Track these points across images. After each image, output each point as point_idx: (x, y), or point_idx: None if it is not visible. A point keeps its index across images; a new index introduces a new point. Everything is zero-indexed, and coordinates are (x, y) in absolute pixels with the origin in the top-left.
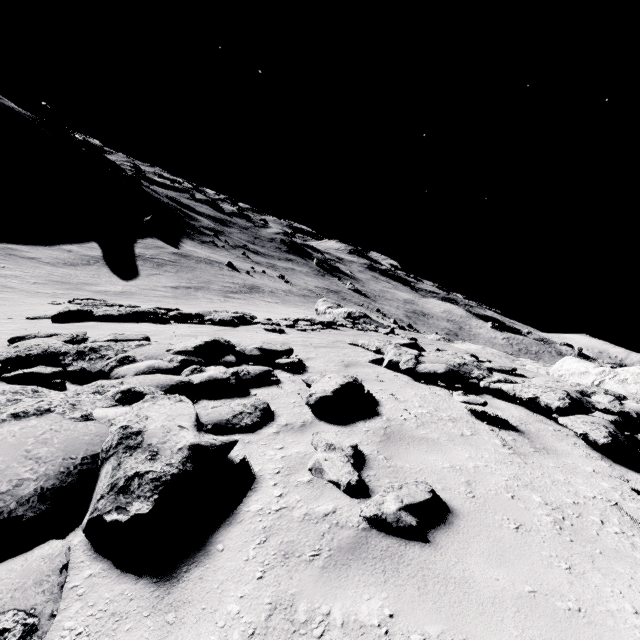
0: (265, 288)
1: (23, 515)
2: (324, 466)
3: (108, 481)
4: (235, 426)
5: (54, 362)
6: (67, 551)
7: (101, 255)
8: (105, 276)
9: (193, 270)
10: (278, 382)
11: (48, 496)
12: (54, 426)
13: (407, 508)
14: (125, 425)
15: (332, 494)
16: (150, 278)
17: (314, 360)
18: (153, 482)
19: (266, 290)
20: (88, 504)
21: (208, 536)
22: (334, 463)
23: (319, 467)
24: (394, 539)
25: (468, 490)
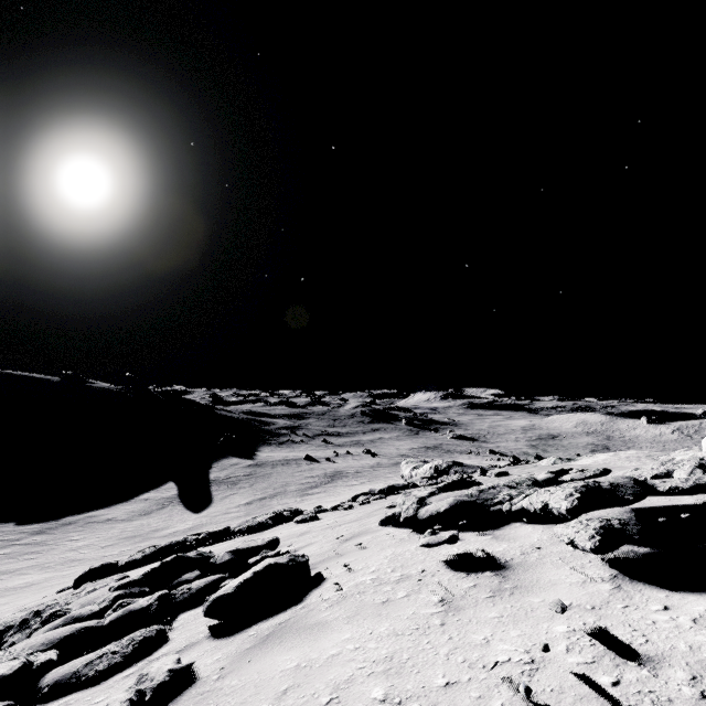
0: (349, 470)
1: None
2: None
3: None
4: (80, 679)
5: None
6: None
7: (176, 493)
8: (177, 515)
9: (269, 477)
10: None
11: None
12: None
13: None
14: None
15: None
16: (223, 501)
17: (312, 545)
18: None
19: (350, 472)
20: None
21: None
22: None
23: None
24: None
25: (269, 705)
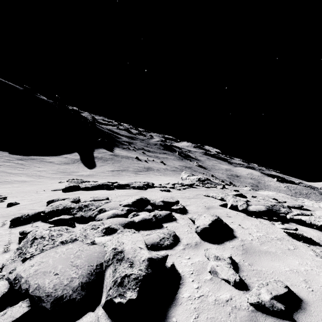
0: (154, 168)
1: (75, 298)
2: (217, 270)
3: (112, 279)
4: (162, 245)
5: (68, 212)
6: (98, 319)
7: (79, 158)
8: (81, 168)
9: (120, 162)
10: (175, 219)
11: (84, 287)
12: (80, 248)
13: (275, 298)
14: (114, 247)
15: (226, 287)
16: (101, 167)
17: (190, 206)
18: (135, 280)
19: (155, 169)
20: (101, 291)
21: (166, 312)
22: (223, 268)
23: (214, 270)
24: (273, 318)
25: (307, 286)
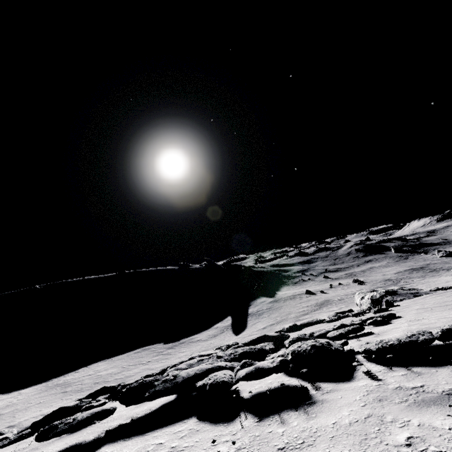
0: (334, 299)
1: None
2: None
3: None
4: None
5: None
6: None
7: (230, 323)
8: (227, 337)
9: (280, 309)
10: None
11: None
12: None
13: None
14: None
15: None
16: (251, 327)
17: None
18: None
19: (335, 300)
20: None
21: None
22: None
23: None
24: None
25: None
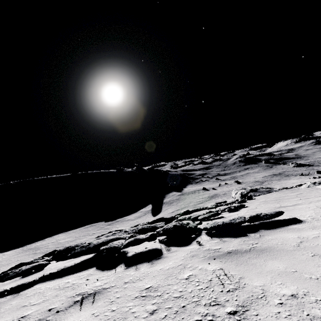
0: (220, 193)
1: None
2: None
3: None
4: None
5: None
6: None
7: (151, 208)
8: (148, 217)
9: (184, 199)
10: None
11: None
12: None
13: None
14: None
15: None
16: (164, 211)
17: None
18: None
19: (221, 194)
20: None
21: None
22: None
23: None
24: None
25: None
